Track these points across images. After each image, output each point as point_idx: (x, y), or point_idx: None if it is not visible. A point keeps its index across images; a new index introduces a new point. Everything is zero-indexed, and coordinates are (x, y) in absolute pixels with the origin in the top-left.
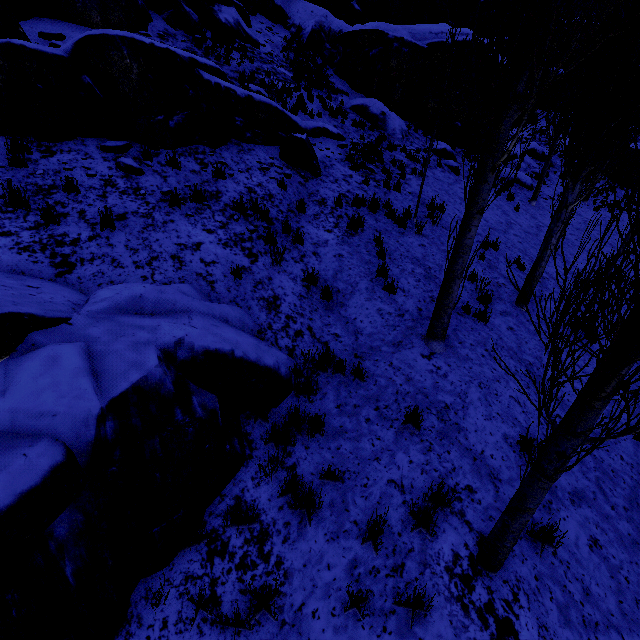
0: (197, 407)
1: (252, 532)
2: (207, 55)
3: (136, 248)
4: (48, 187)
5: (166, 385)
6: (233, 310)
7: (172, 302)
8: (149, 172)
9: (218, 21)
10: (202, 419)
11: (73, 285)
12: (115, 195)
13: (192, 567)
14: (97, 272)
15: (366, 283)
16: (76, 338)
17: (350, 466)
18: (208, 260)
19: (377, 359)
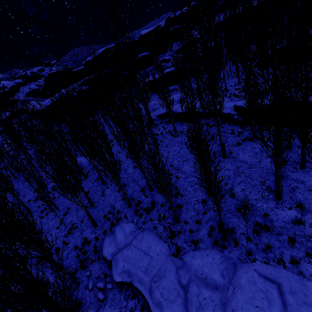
0: None
1: None
2: None
3: None
4: None
5: None
6: None
7: None
8: None
9: None
10: None
11: None
12: None
13: None
14: None
15: None
16: None
17: None
18: None
19: None
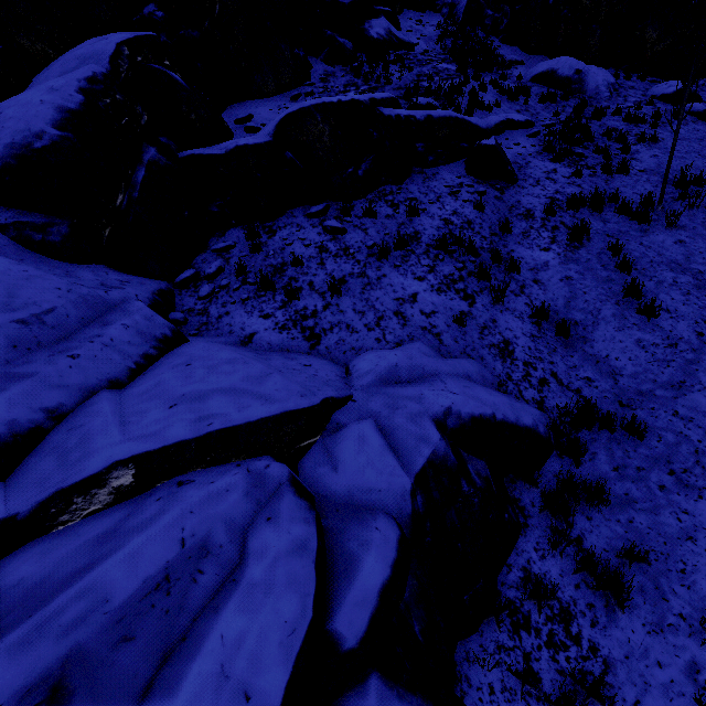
0: (474, 476)
1: (551, 609)
2: (367, 82)
3: (362, 310)
4: (280, 265)
5: (450, 457)
6: (471, 365)
7: (421, 367)
8: (350, 229)
9: (370, 39)
10: (482, 488)
11: (324, 356)
12: (330, 260)
13: (500, 637)
14: (338, 340)
15: (611, 308)
16: (364, 414)
17: (653, 545)
18: (427, 311)
19: (653, 407)
